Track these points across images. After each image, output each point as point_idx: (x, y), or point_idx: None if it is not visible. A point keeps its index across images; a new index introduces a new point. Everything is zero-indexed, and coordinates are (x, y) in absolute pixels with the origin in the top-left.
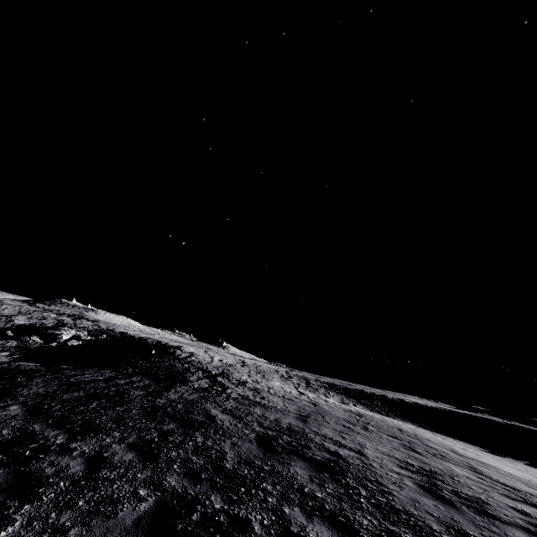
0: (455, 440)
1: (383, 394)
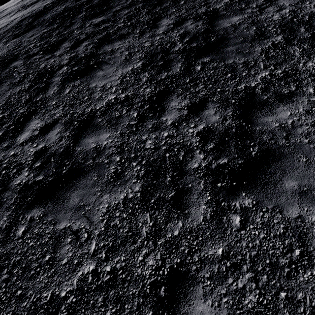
0: None
1: None
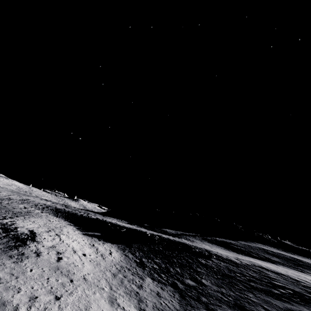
0: (66, 222)
1: (77, 213)
